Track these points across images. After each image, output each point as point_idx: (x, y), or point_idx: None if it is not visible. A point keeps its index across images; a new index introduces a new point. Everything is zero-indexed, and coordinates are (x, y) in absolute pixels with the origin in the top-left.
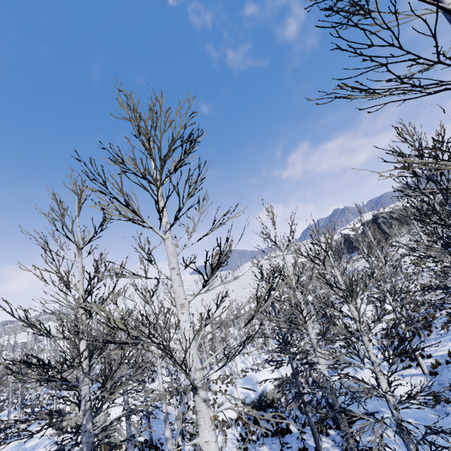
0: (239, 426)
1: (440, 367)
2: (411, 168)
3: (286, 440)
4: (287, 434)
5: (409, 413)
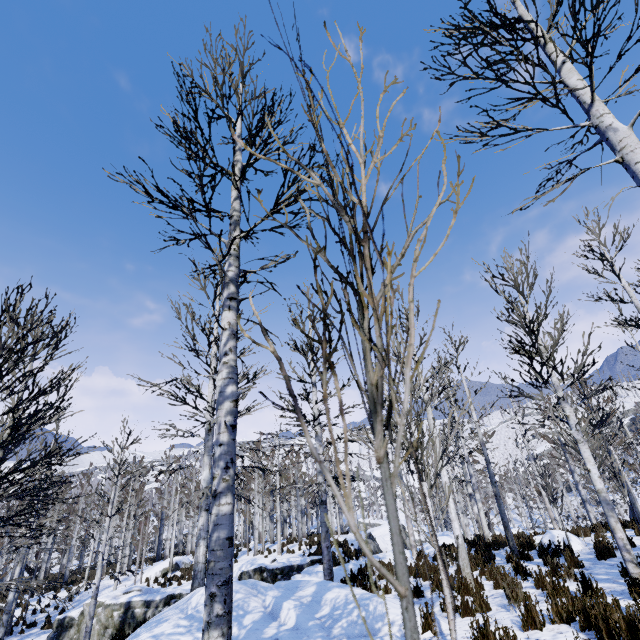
0: None
1: None
2: None
3: None
4: None
5: None
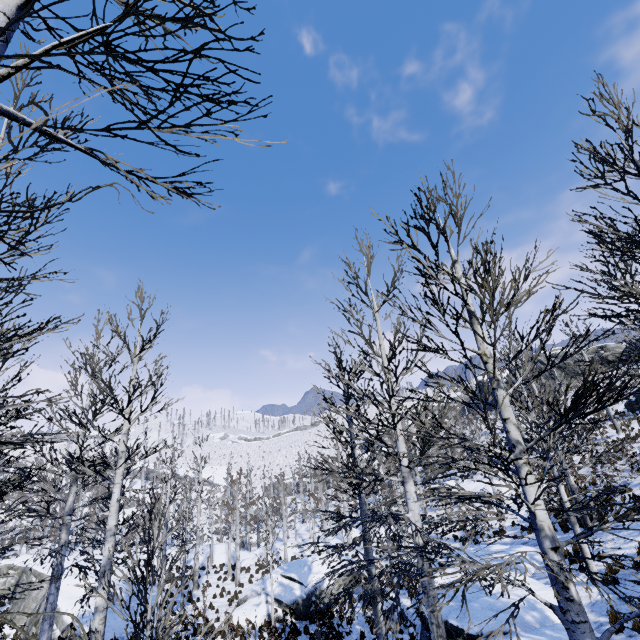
0: (261, 639)
1: (623, 573)
2: (612, 157)
3: None
4: None
5: (565, 639)
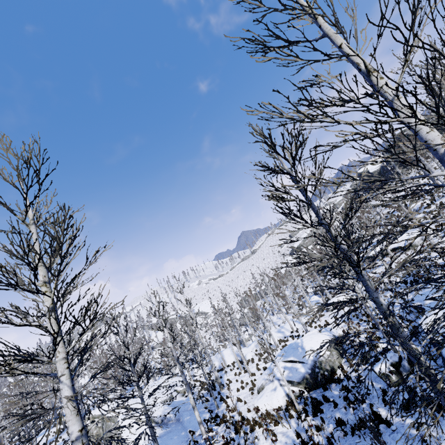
0: (292, 419)
1: None
2: None
3: (386, 442)
4: (381, 427)
5: None
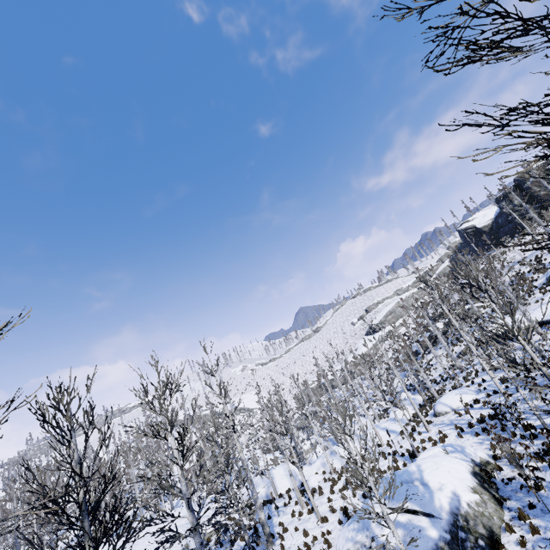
0: None
1: None
2: None
3: None
4: None
5: None
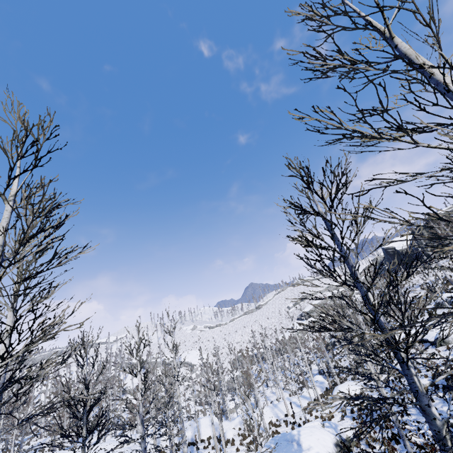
0: None
1: None
2: None
3: None
4: None
5: None
